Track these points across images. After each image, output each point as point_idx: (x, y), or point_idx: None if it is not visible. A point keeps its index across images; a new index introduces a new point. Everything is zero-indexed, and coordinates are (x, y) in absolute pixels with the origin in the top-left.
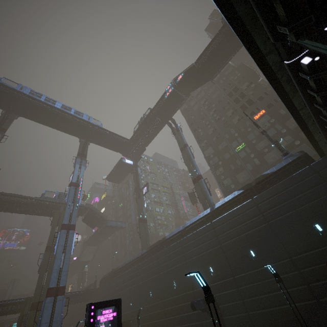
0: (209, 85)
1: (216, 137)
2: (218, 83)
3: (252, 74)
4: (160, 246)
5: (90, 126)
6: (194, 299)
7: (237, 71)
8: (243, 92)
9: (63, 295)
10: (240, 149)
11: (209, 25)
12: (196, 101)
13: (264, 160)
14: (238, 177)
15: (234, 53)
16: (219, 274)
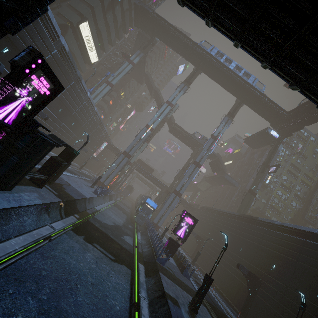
0: None
1: None
2: None
3: None
4: (249, 220)
5: (251, 90)
6: (247, 268)
7: None
8: None
9: (179, 197)
10: None
11: None
12: None
13: None
14: None
15: None
16: (277, 274)
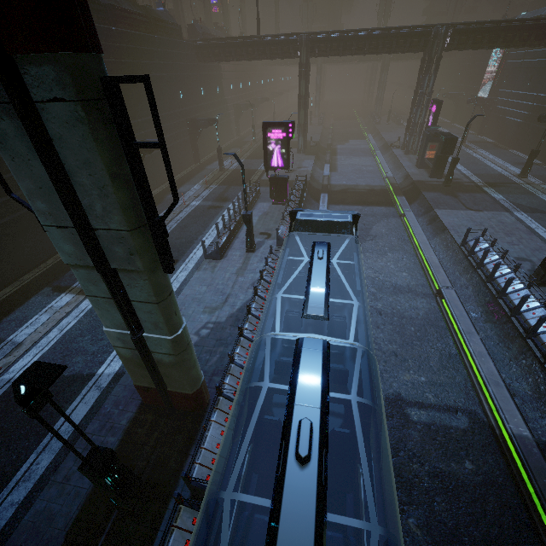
0: None
1: None
2: None
3: None
4: None
5: None
6: None
7: None
8: None
9: None
10: None
11: None
12: None
13: None
14: None
15: None
16: None
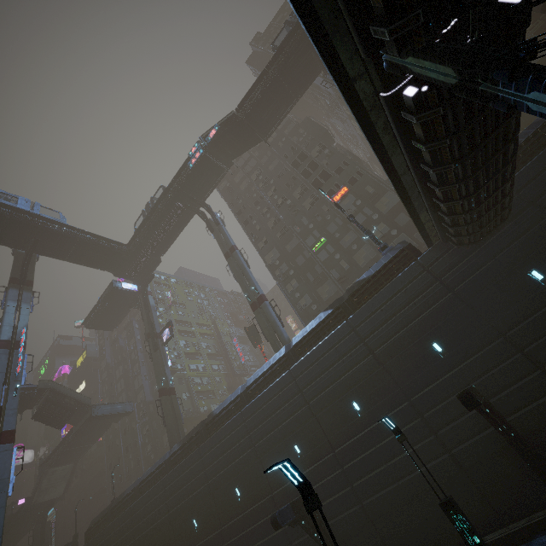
0: (262, 149)
1: (281, 232)
2: (275, 146)
3: (324, 134)
4: (205, 431)
5: (37, 222)
6: (275, 508)
7: (302, 130)
8: (314, 160)
9: None
10: (319, 249)
11: (253, 56)
12: (244, 175)
13: (355, 261)
14: (321, 291)
15: (296, 99)
16: (311, 454)
